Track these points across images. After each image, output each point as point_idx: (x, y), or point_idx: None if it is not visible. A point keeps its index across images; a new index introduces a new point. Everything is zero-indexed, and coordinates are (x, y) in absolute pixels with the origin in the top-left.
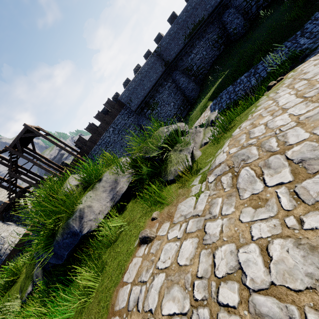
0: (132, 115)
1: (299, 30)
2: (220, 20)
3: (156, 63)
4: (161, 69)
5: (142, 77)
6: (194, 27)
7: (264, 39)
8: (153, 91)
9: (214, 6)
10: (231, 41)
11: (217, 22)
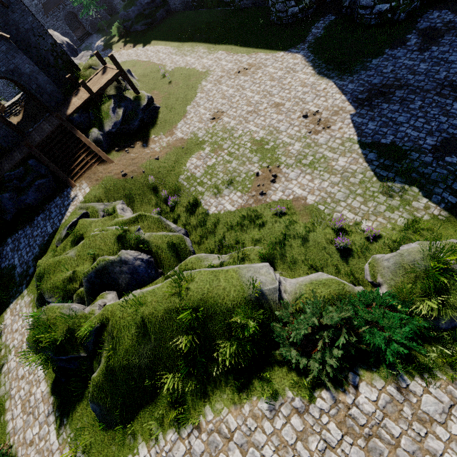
0: None
1: None
2: None
3: None
4: None
5: None
6: None
7: None
8: None
9: None
10: None
11: None
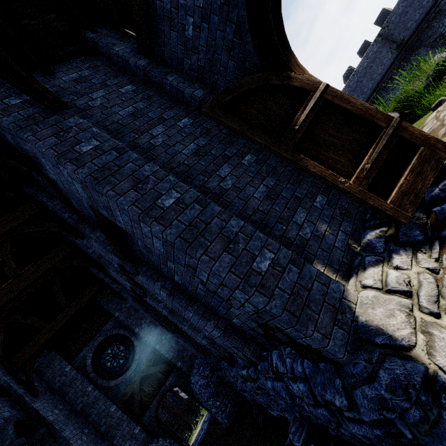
0: None
1: None
2: None
3: (381, 51)
4: (389, 56)
5: (359, 78)
6: None
7: None
8: (378, 92)
9: None
10: None
11: None
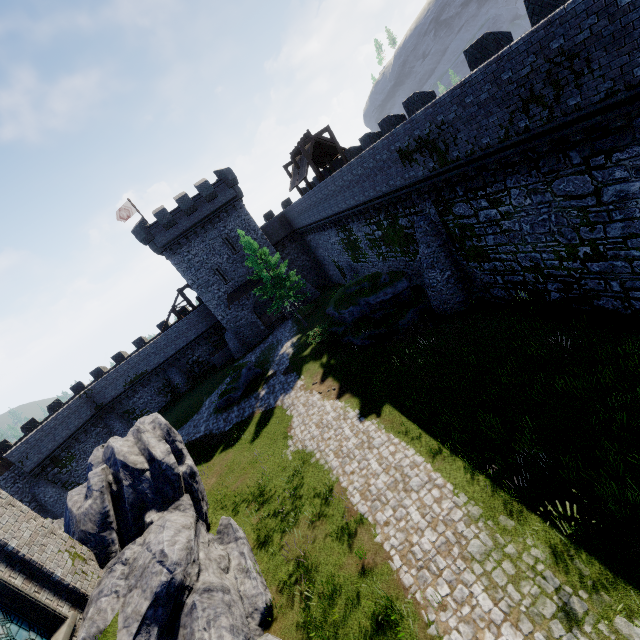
0: (22, 479)
1: (186, 423)
2: (165, 373)
3: (83, 406)
4: (89, 413)
5: (56, 424)
6: (137, 376)
7: (181, 414)
8: (71, 441)
9: (158, 364)
10: (177, 391)
11: (163, 374)
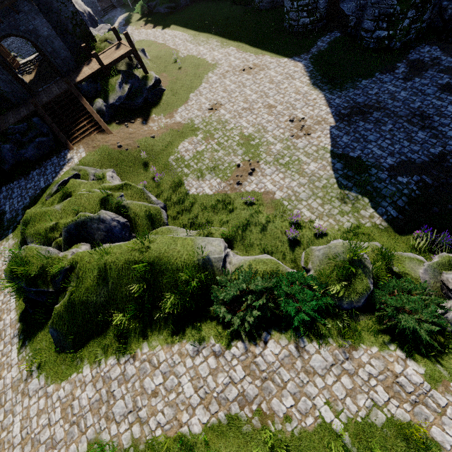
0: None
1: None
2: None
3: None
4: None
5: None
6: None
7: None
8: None
9: None
10: None
11: None
